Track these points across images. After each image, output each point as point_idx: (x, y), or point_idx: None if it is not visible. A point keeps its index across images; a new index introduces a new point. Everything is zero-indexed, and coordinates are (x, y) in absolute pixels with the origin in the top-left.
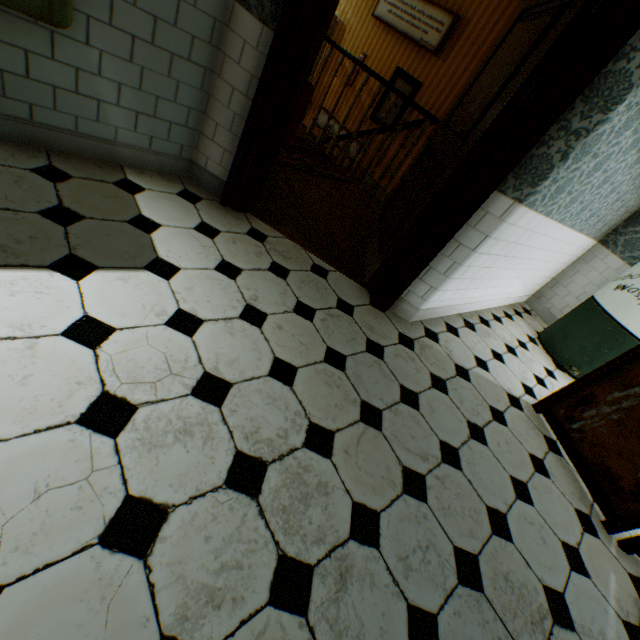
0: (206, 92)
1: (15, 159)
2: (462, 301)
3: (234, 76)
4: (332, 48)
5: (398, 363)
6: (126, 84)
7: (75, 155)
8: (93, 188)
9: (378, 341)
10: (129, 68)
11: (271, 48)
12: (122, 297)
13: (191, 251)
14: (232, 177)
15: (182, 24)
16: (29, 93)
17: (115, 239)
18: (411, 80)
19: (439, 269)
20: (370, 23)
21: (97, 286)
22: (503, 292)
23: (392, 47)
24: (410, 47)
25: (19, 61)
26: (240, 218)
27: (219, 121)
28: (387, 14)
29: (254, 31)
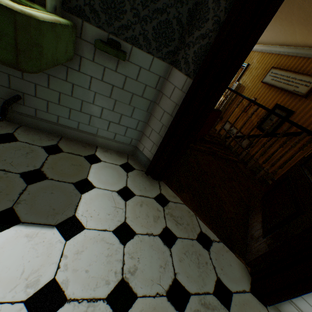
0: (149, 112)
1: (40, 140)
2: None
3: (166, 104)
4: (236, 95)
5: None
6: (106, 107)
7: (75, 139)
8: (69, 158)
9: None
10: (108, 100)
11: (189, 88)
12: (13, 257)
13: (103, 211)
14: (154, 159)
15: (140, 79)
16: (58, 111)
17: (54, 196)
18: (285, 109)
19: None
20: (259, 85)
21: (2, 242)
22: None
23: (273, 94)
24: (285, 94)
25: (56, 97)
26: (154, 184)
27: (153, 127)
28: (270, 80)
29: (181, 80)
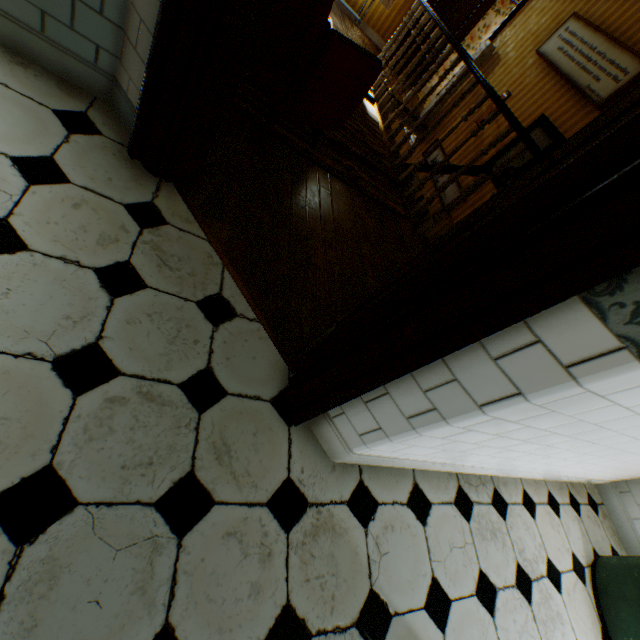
0: None
1: None
2: (463, 461)
3: None
4: (459, 59)
5: (217, 556)
6: None
7: None
8: None
9: (214, 485)
10: None
11: None
12: None
13: None
14: (141, 112)
15: None
16: None
17: None
18: (553, 132)
19: (402, 405)
20: (530, 59)
21: None
22: (556, 469)
23: (546, 90)
24: (569, 94)
25: None
26: (144, 182)
27: (144, 16)
28: (555, 51)
29: None
